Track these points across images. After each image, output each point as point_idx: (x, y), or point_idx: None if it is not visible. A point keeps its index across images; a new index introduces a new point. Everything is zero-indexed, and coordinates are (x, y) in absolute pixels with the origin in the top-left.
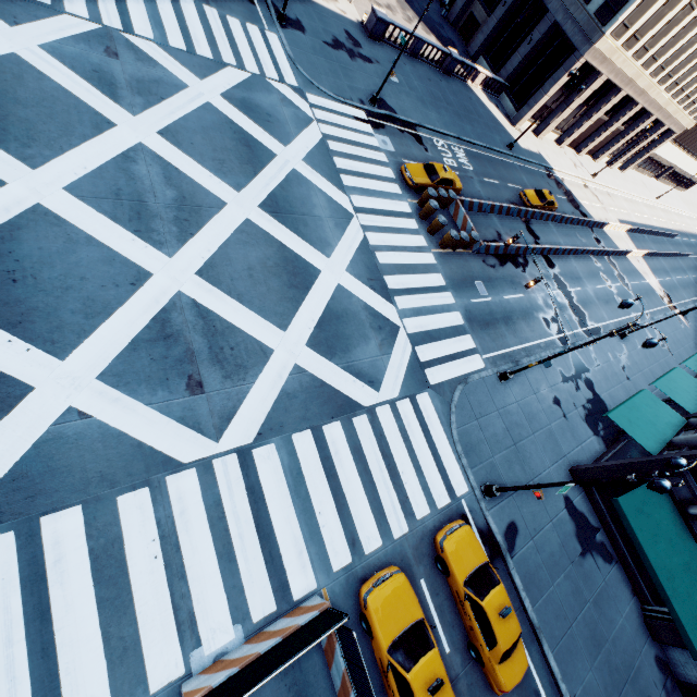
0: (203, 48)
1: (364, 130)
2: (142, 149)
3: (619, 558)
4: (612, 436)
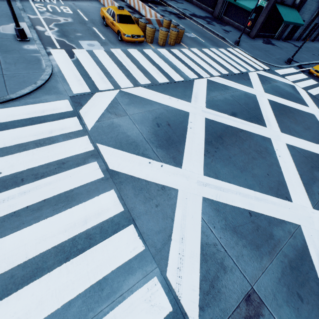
0: (98, 208)
1: (87, 55)
2: (316, 205)
3: (267, 38)
4: (220, 21)
